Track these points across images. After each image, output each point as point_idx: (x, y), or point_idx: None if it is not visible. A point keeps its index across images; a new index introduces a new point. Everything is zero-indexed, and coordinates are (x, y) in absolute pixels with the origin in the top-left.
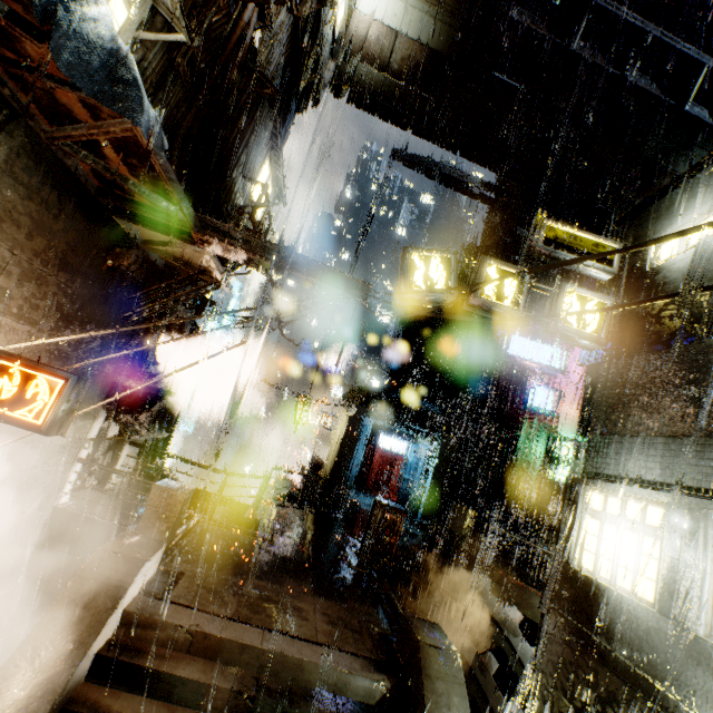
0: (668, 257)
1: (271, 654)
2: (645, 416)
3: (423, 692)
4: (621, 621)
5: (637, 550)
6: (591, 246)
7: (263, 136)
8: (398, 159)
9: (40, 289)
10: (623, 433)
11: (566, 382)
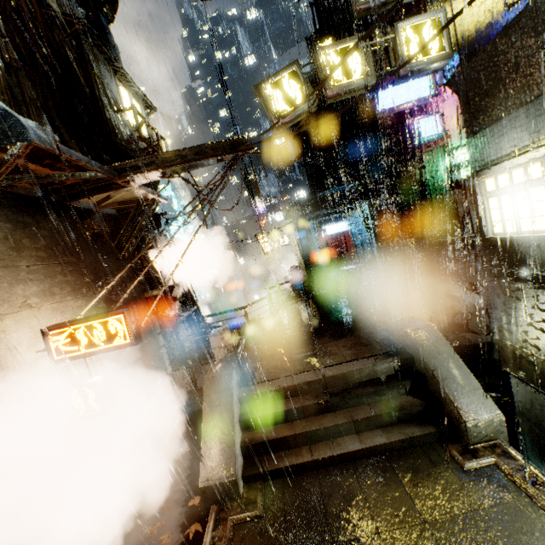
0: None
1: (325, 379)
2: (504, 98)
3: (420, 354)
4: (532, 252)
5: (529, 202)
6: None
7: (102, 68)
8: None
9: (68, 274)
10: (492, 123)
11: (442, 102)
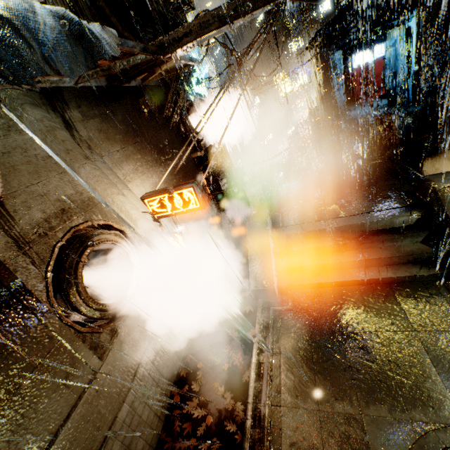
0: None
1: (344, 227)
2: None
3: (445, 211)
4: None
5: None
6: None
7: None
8: None
9: (141, 151)
10: None
11: None
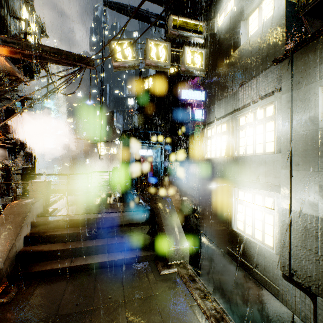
0: (220, 22)
1: (100, 218)
2: (219, 94)
3: (159, 211)
4: (218, 166)
5: (220, 142)
6: (193, 26)
7: None
8: (108, 6)
9: None
10: (214, 104)
11: None
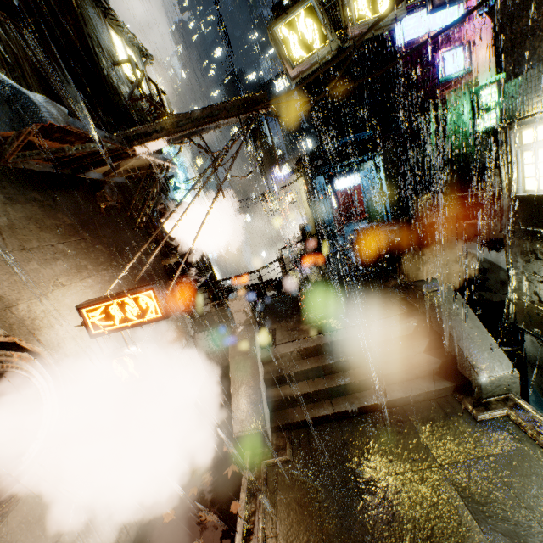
0: None
1: (343, 340)
2: None
3: (438, 315)
4: None
5: None
6: None
7: (91, 11)
8: None
9: (90, 250)
10: (539, 63)
11: (472, 29)
